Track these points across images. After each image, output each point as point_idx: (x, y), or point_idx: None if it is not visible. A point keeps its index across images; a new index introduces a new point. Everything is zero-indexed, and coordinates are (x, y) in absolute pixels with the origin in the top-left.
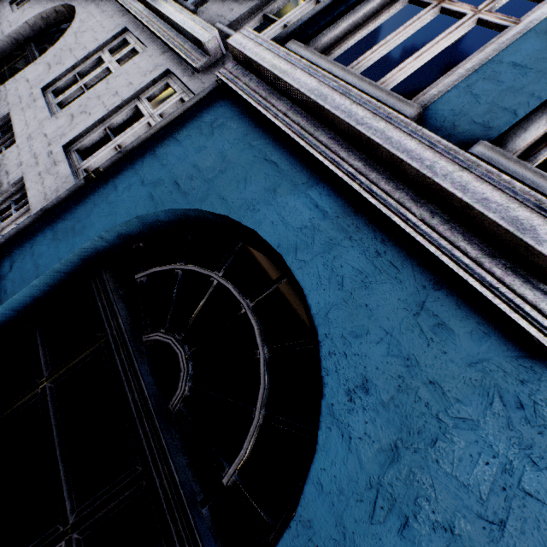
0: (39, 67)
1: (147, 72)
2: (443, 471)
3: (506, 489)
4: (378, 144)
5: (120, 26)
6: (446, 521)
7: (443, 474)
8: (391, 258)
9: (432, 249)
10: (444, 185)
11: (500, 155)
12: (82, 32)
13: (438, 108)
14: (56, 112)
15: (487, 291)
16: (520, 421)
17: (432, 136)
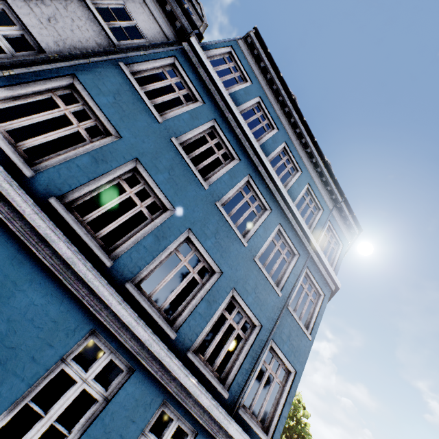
0: None
1: None
2: (10, 306)
3: (29, 305)
4: (4, 194)
5: None
6: (8, 318)
7: (10, 307)
8: (6, 238)
9: (22, 238)
10: (28, 219)
11: (59, 204)
12: None
13: (44, 175)
14: None
15: (38, 252)
16: (39, 287)
17: (28, 197)
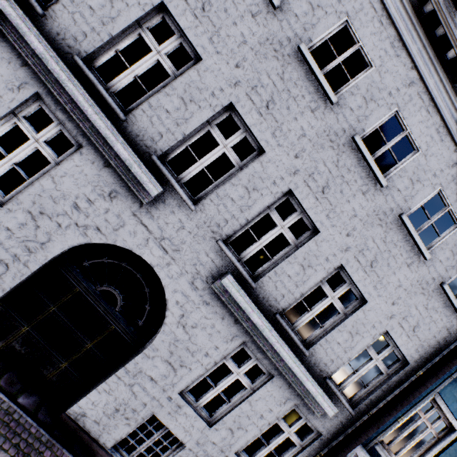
0: (157, 364)
1: (281, 402)
2: None
3: None
4: None
5: (238, 337)
6: None
7: None
8: None
9: None
10: None
11: None
12: (191, 326)
13: None
14: (206, 416)
15: None
16: None
17: None
